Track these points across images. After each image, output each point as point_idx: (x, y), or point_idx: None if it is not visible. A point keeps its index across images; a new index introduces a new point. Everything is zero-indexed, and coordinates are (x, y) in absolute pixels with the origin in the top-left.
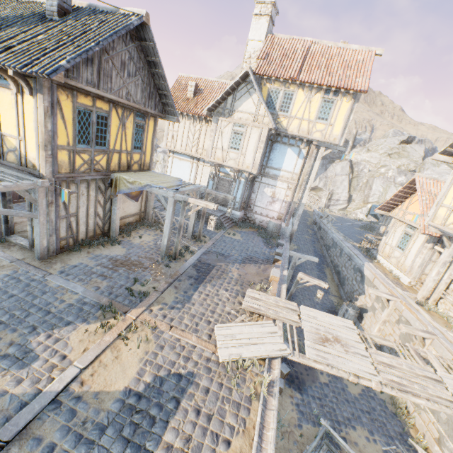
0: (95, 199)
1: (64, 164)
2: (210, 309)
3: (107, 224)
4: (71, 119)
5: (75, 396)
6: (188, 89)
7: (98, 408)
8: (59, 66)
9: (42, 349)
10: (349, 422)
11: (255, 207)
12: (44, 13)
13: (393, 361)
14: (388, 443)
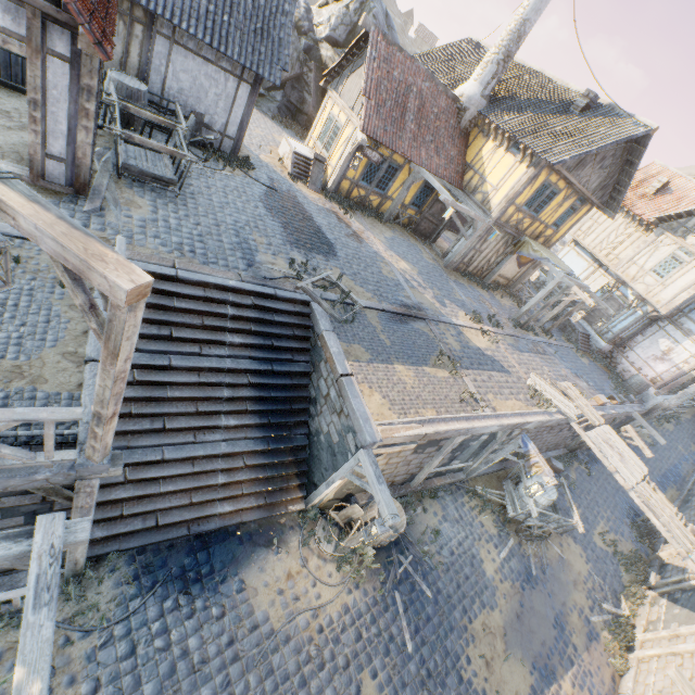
0: (498, 248)
1: (506, 215)
2: (532, 366)
3: (487, 272)
4: (535, 189)
5: (460, 331)
6: (652, 183)
7: (468, 342)
8: (562, 160)
9: (448, 306)
10: (573, 537)
11: (630, 351)
12: (569, 103)
13: (659, 501)
14: (597, 575)
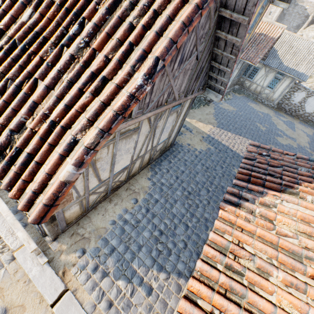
0: None
1: None
2: None
3: None
4: None
5: None
6: None
7: None
8: None
9: None
10: None
11: None
12: None
13: None
14: None
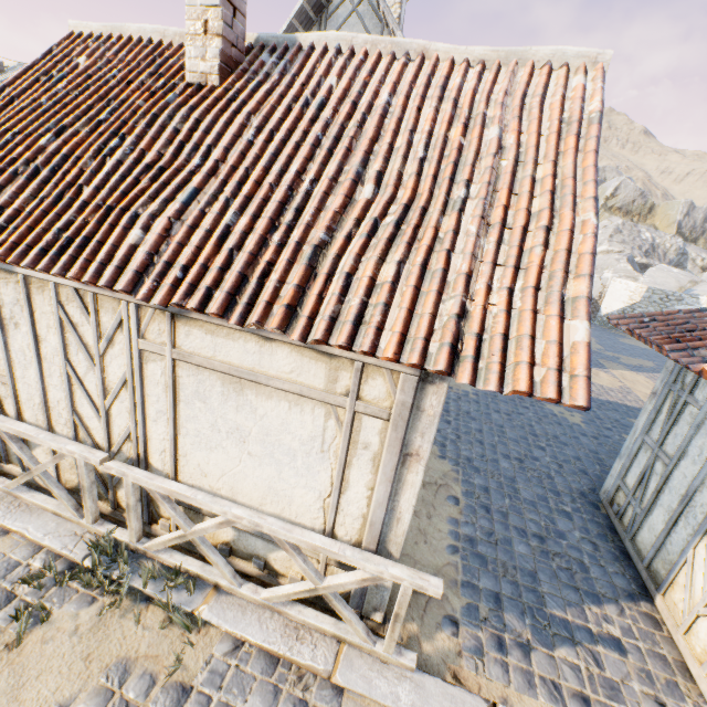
0: None
1: None
2: None
3: None
4: None
5: None
6: None
7: None
8: None
9: None
10: None
11: None
12: None
13: None
14: None
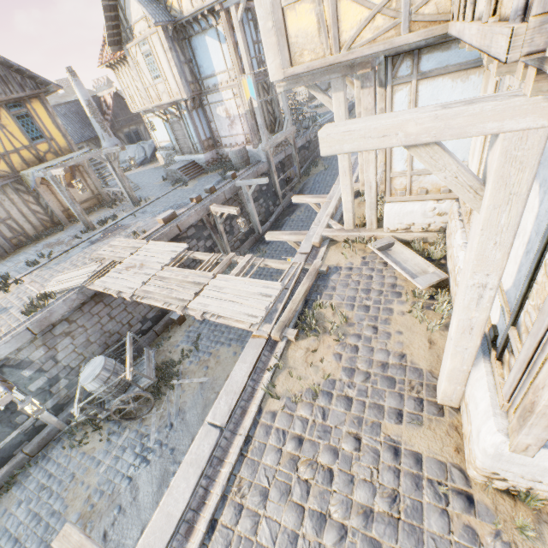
0: (21, 200)
1: None
2: (74, 264)
3: (56, 217)
4: None
5: None
6: None
7: None
8: None
9: None
10: (228, 342)
11: (222, 140)
12: None
13: (174, 274)
14: None
